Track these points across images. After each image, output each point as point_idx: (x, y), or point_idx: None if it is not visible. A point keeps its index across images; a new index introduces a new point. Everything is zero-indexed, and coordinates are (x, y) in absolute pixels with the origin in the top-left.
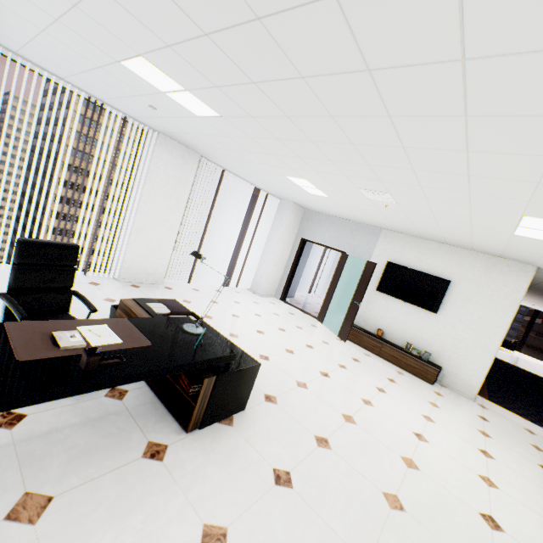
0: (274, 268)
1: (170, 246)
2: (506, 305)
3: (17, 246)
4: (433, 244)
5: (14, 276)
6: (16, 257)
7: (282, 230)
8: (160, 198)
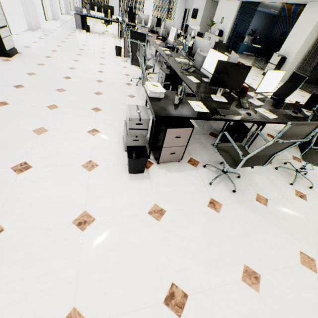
0: (178, 20)
1: (151, 14)
2: (202, 12)
3: (129, 7)
4: (198, 0)
5: (129, 10)
6: (129, 8)
7: (178, 7)
8: (148, 3)
